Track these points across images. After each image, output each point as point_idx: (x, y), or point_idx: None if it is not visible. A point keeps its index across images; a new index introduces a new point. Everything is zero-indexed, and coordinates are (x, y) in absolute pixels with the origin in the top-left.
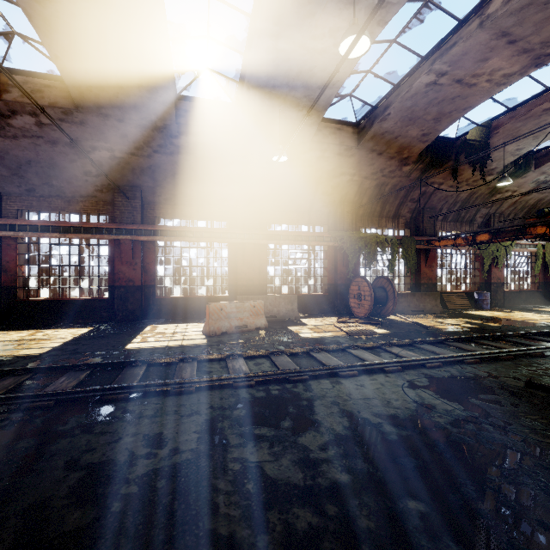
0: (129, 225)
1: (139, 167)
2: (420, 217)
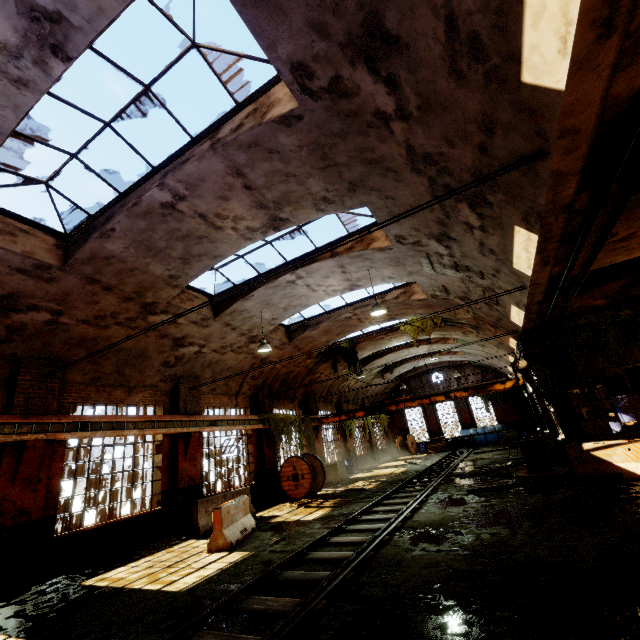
0: (43, 417)
1: (80, 336)
2: (308, 399)
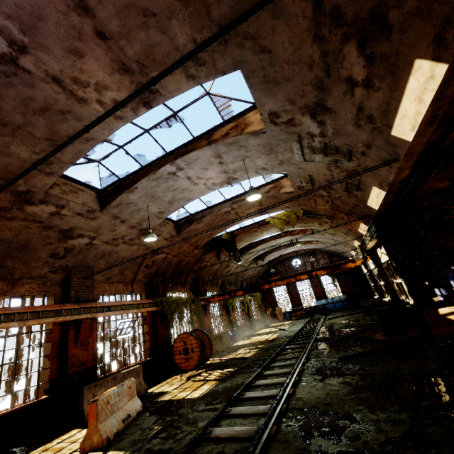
0: None
1: None
2: (198, 283)
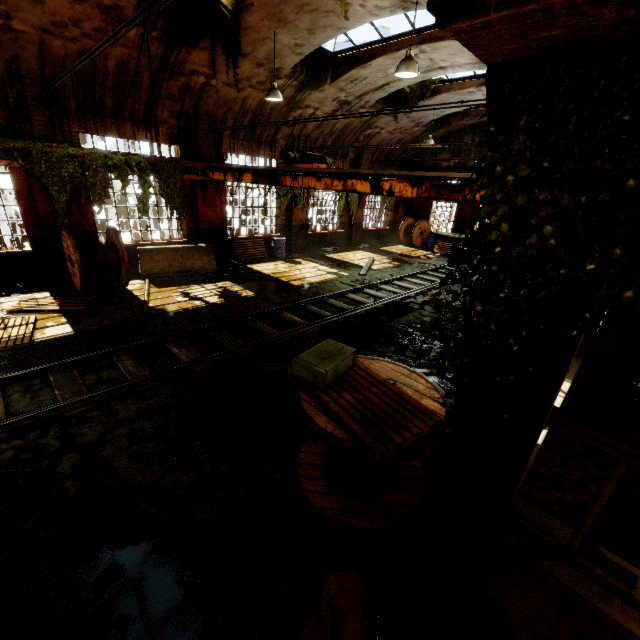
0: None
1: None
2: (192, 129)
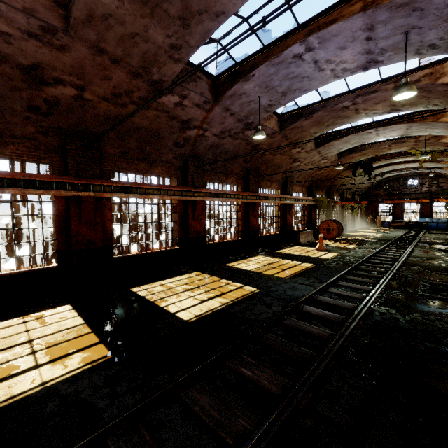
0: (257, 193)
1: (266, 159)
2: (330, 190)
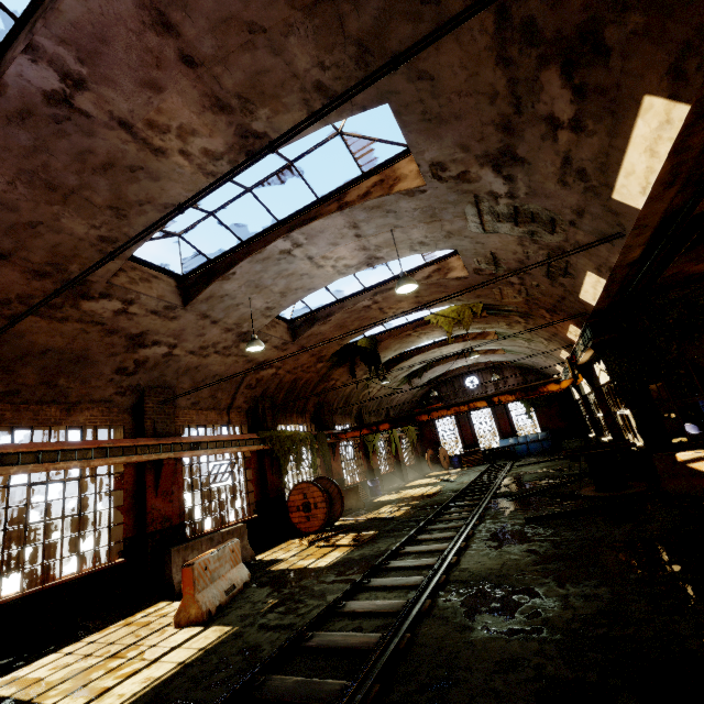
0: None
1: None
2: (322, 411)
